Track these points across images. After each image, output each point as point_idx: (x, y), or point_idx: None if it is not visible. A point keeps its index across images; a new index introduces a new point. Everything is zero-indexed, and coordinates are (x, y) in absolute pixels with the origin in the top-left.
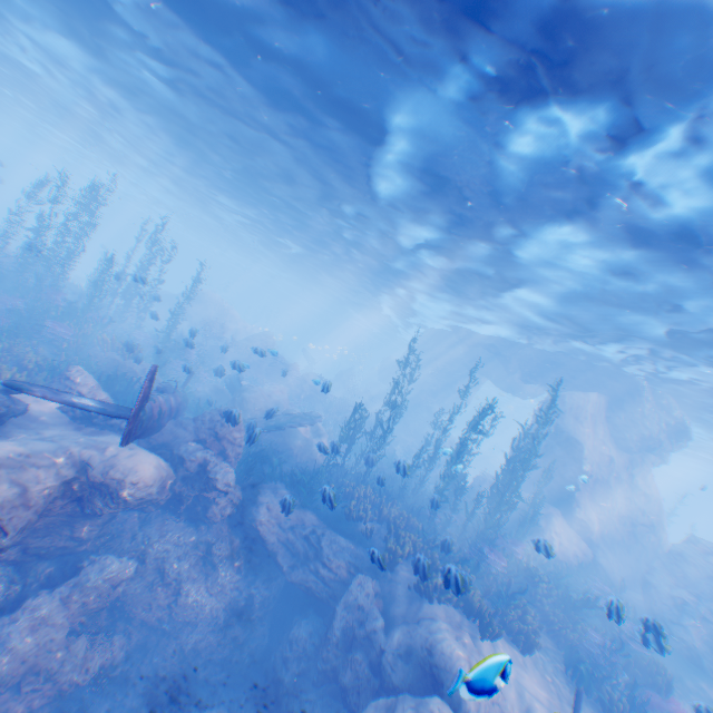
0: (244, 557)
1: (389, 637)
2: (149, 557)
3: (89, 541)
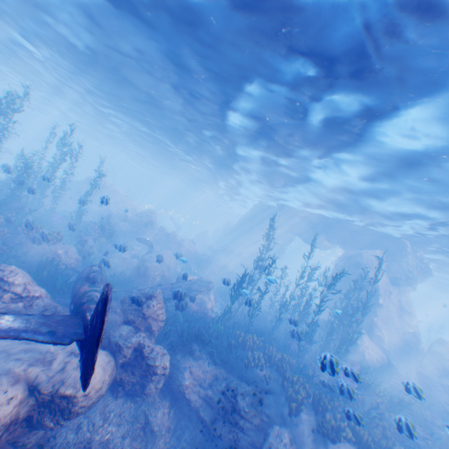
0: (173, 416)
1: None
2: (96, 443)
3: (36, 445)
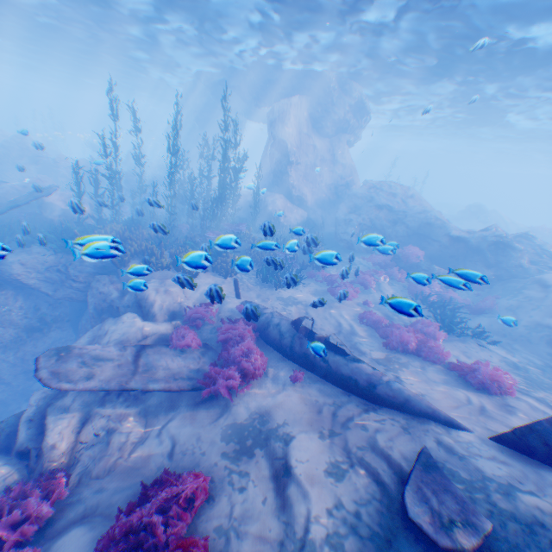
0: (24, 300)
1: (123, 301)
2: None
3: None
